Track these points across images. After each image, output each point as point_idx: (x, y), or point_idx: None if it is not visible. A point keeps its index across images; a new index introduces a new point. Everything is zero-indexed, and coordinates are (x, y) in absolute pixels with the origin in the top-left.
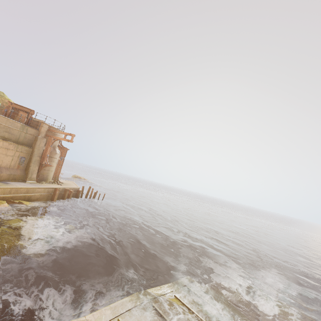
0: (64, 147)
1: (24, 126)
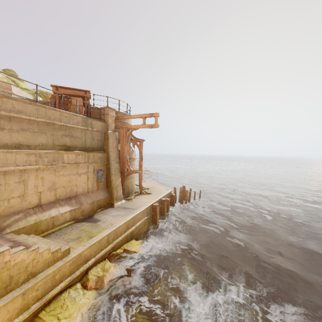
0: (139, 139)
1: (85, 119)
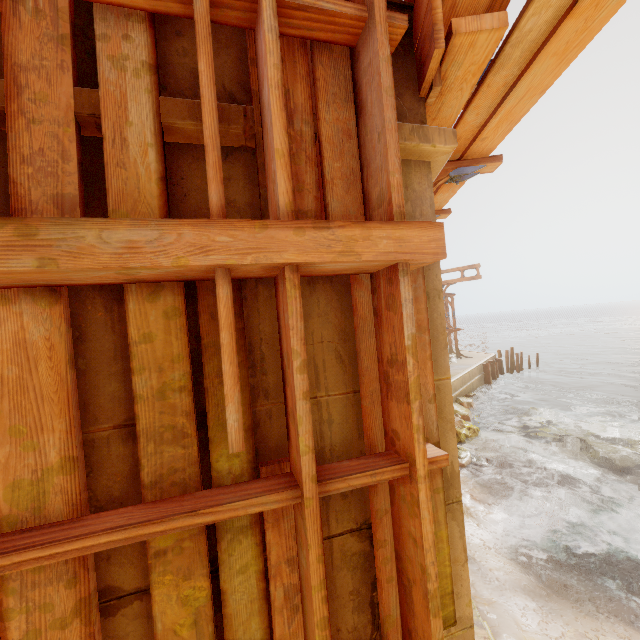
0: (449, 295)
1: None
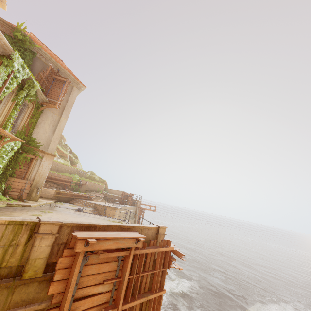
0: (143, 211)
1: (133, 207)
